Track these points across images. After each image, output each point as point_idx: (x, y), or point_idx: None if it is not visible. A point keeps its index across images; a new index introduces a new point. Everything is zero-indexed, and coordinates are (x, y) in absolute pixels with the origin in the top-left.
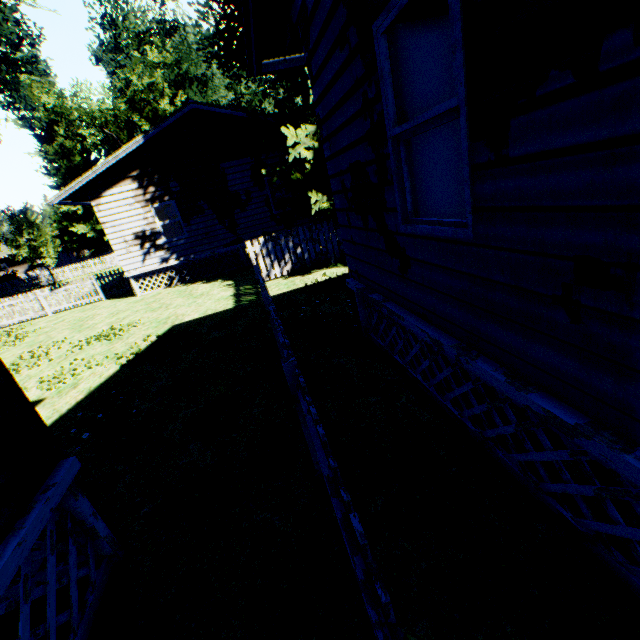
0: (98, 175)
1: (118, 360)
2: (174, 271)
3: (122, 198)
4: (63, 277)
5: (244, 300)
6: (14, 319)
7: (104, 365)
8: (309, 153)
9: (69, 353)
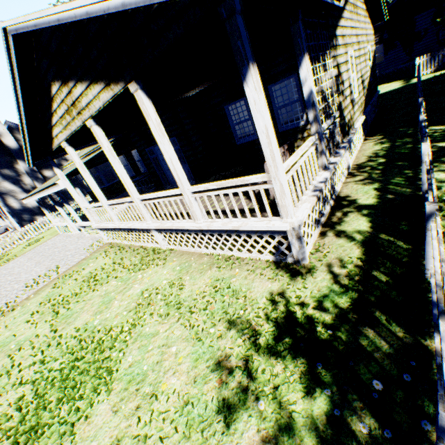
0: None
1: None
2: None
3: None
4: None
5: (406, 84)
6: None
7: None
8: None
9: None
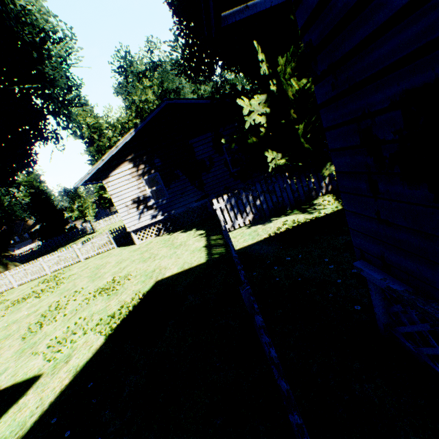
0: (106, 162)
1: (108, 325)
2: (161, 224)
3: (122, 175)
4: (99, 227)
5: (214, 253)
6: (61, 265)
7: (96, 330)
8: (262, 118)
9: (79, 307)
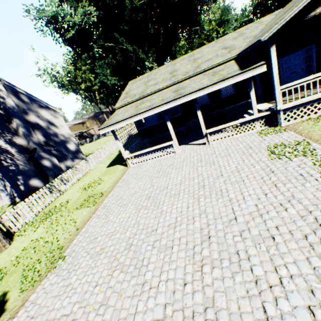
0: None
1: None
2: None
3: None
4: None
5: None
6: None
7: None
8: None
9: None
